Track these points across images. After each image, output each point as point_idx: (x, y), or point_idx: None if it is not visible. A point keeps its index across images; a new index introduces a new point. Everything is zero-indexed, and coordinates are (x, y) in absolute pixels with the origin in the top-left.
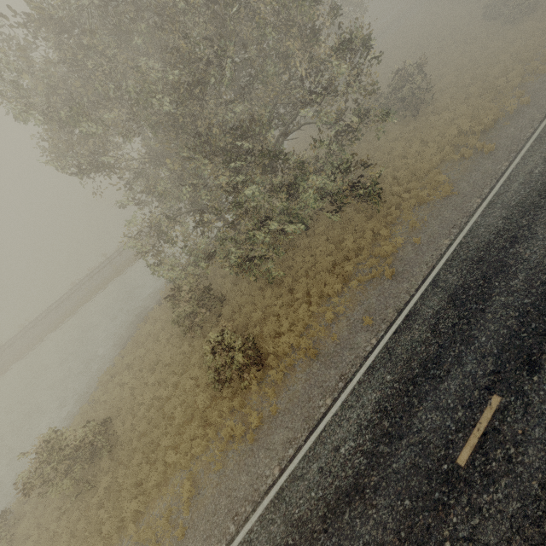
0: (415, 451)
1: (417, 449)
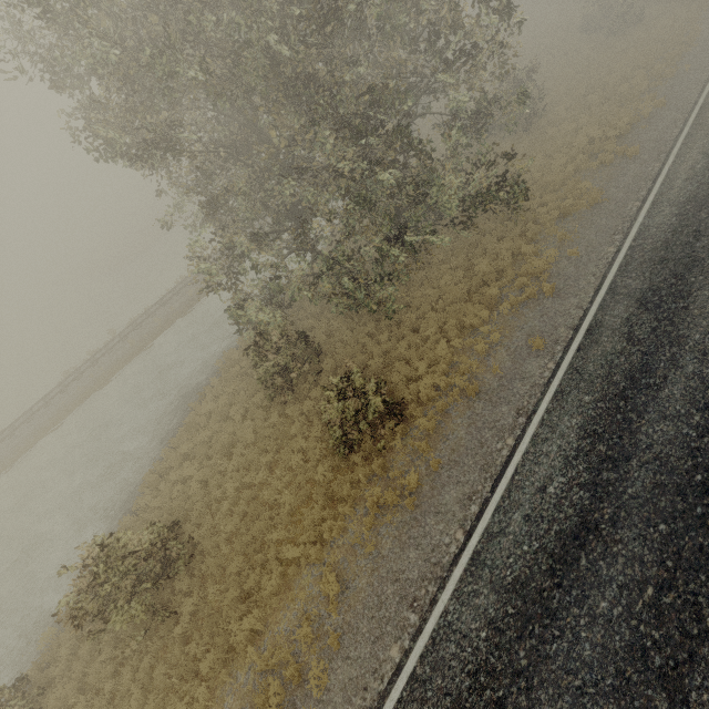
0: (652, 469)
1: (654, 466)
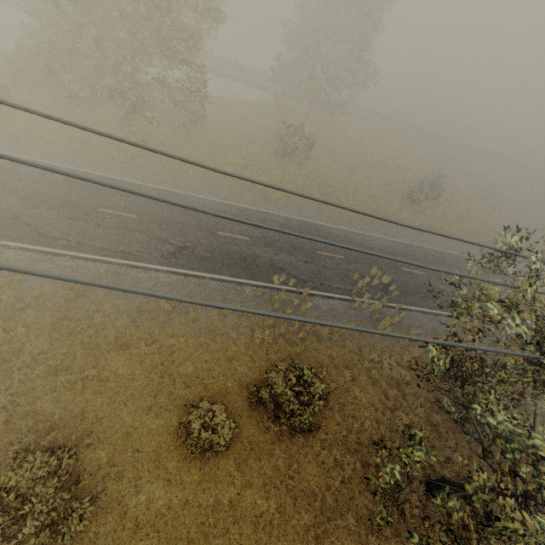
0: None
1: None
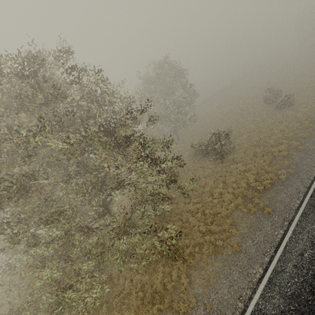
0: None
1: None
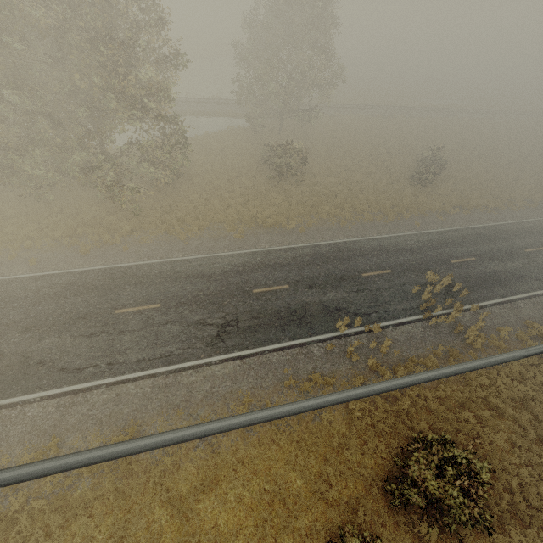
0: None
1: None
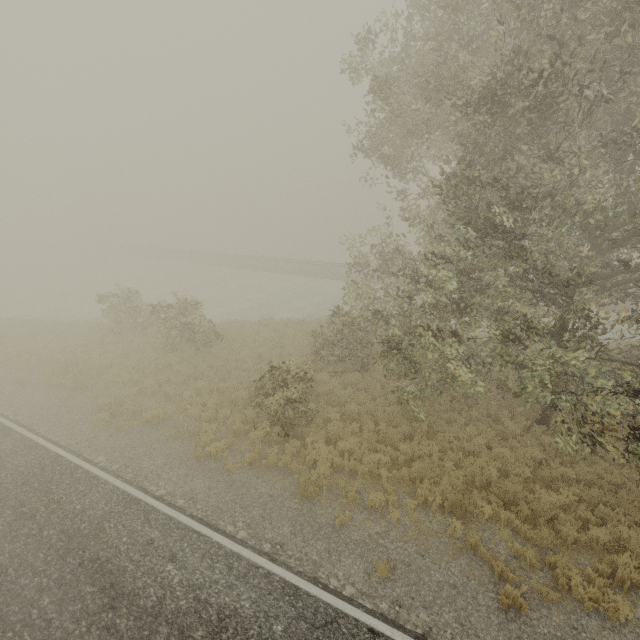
0: None
1: None
